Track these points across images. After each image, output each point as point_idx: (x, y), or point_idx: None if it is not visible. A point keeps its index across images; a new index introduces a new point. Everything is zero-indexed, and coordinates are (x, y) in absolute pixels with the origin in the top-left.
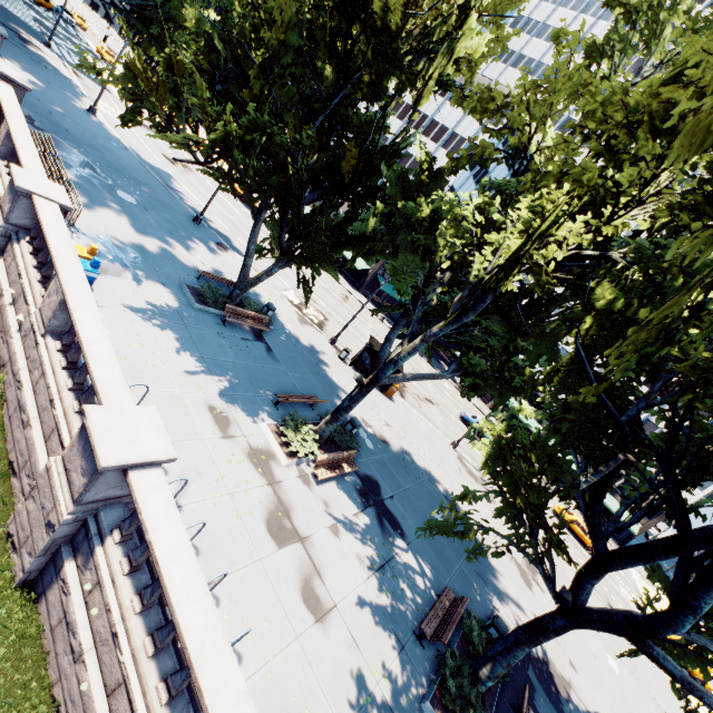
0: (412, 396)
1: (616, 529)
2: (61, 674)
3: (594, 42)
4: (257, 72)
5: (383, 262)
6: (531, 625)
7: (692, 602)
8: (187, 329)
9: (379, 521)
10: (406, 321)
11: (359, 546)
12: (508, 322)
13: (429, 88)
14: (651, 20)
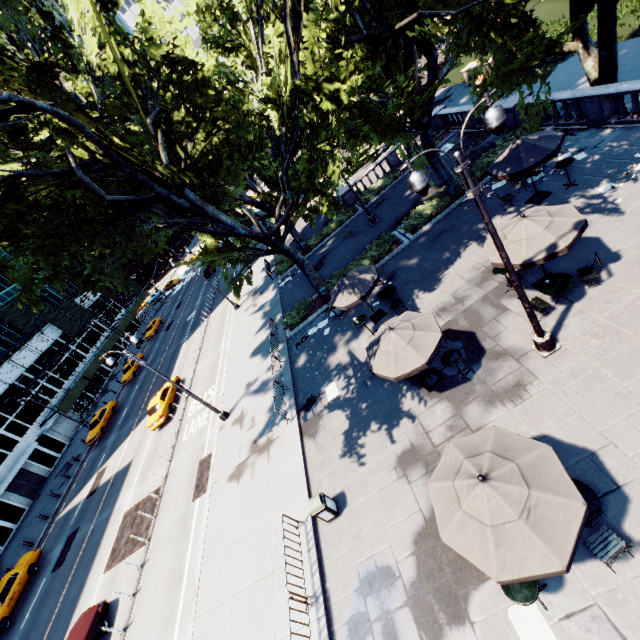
0: None
1: None
2: None
3: None
4: None
5: None
6: None
7: None
8: None
9: None
10: None
11: None
12: None
13: None
14: None
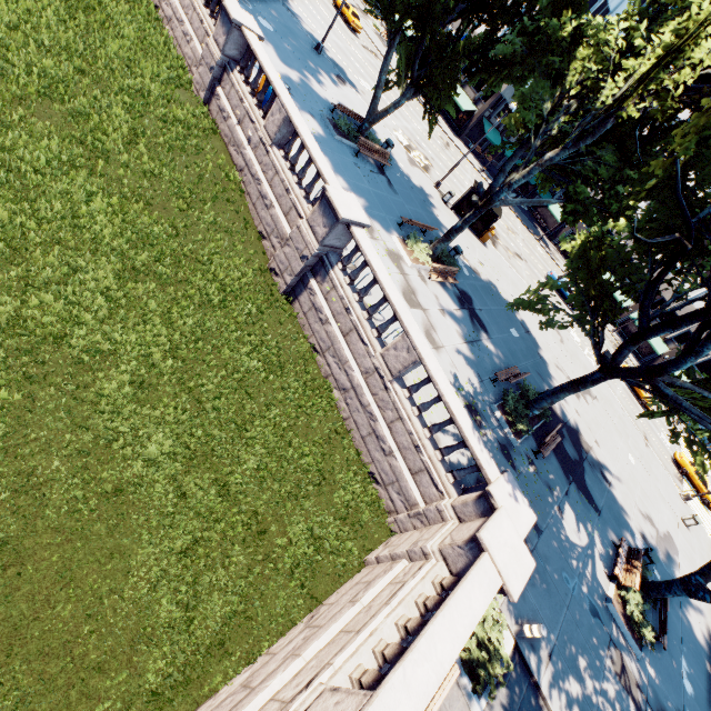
0: (503, 248)
1: (661, 313)
2: (314, 332)
3: None
4: None
5: (493, 101)
6: (575, 380)
7: (698, 349)
8: (335, 156)
9: (471, 319)
10: (522, 153)
11: (457, 326)
12: (623, 153)
13: None
14: None
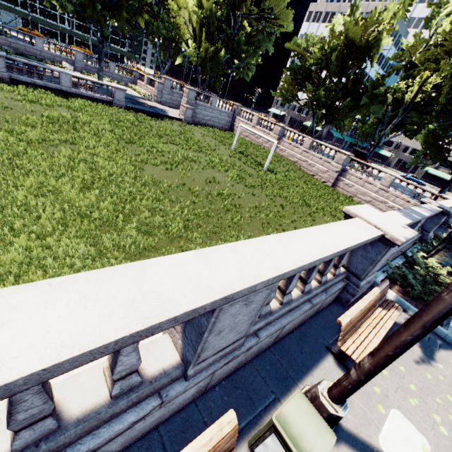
0: (374, 169)
1: None
2: (348, 192)
3: (426, 19)
4: (328, 76)
5: None
6: (447, 182)
7: None
8: None
9: None
10: (380, 126)
11: None
12: (418, 111)
13: (375, 57)
14: (444, 5)
